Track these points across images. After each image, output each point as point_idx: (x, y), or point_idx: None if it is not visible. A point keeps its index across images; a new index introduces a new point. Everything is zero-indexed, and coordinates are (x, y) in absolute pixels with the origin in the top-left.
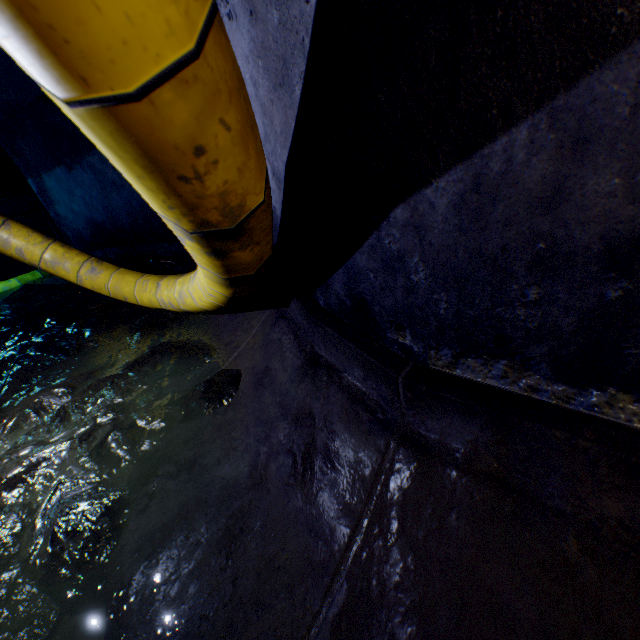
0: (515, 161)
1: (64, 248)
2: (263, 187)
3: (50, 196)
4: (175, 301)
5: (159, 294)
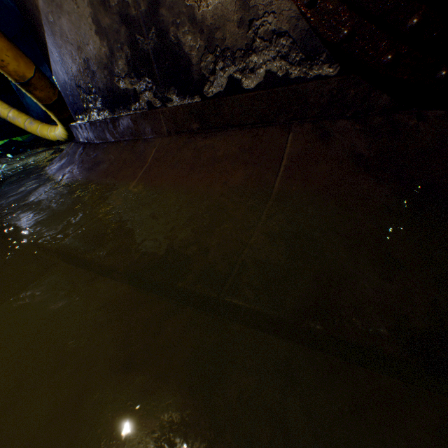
0: (53, 65)
1: (19, 112)
2: (33, 73)
3: (23, 93)
4: (60, 134)
5: (56, 132)
